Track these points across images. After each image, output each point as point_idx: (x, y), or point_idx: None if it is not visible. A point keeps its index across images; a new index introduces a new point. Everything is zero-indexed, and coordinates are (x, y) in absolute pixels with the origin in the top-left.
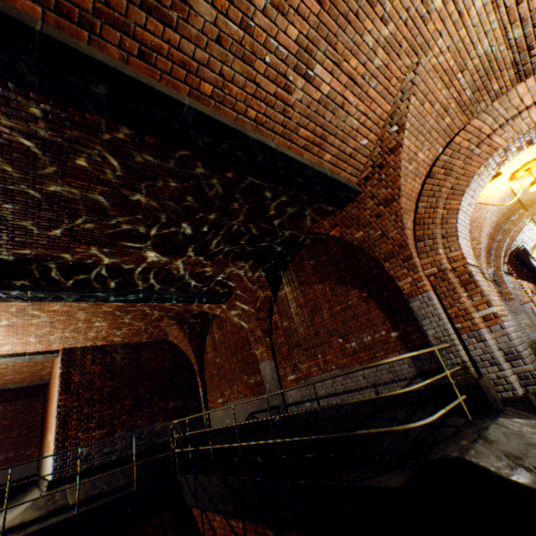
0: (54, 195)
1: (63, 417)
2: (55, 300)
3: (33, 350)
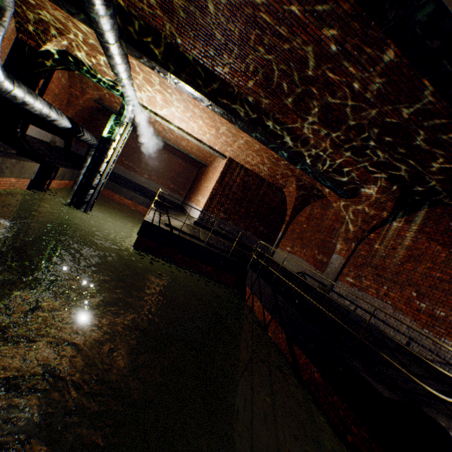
0: (310, 79)
1: (212, 195)
2: (253, 137)
3: (216, 149)
